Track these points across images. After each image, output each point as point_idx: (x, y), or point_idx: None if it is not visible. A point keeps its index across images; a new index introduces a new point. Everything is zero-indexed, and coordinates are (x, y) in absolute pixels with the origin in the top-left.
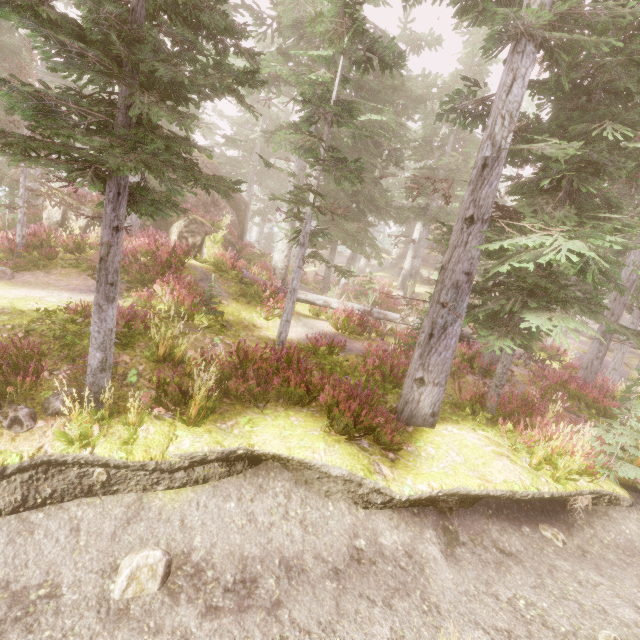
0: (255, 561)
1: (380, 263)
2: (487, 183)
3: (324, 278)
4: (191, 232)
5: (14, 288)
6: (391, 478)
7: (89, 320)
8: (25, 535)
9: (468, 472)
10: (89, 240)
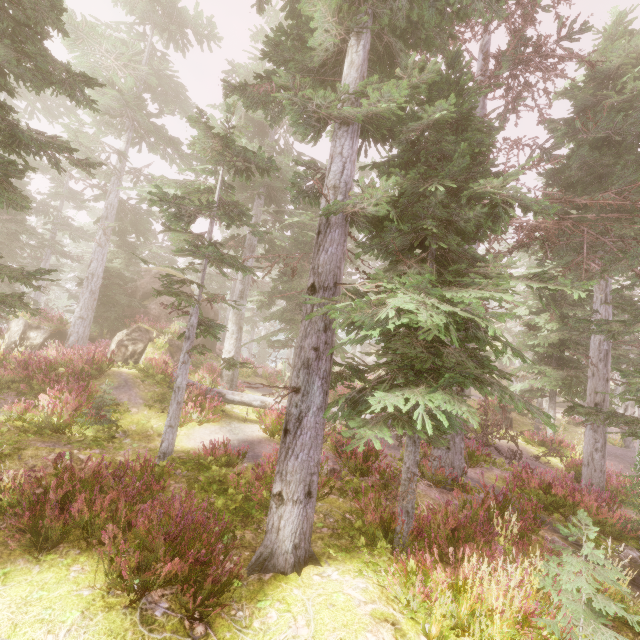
0: None
1: (342, 357)
2: (324, 250)
3: (289, 378)
4: (133, 340)
5: None
6: None
7: None
8: None
9: None
10: (14, 354)
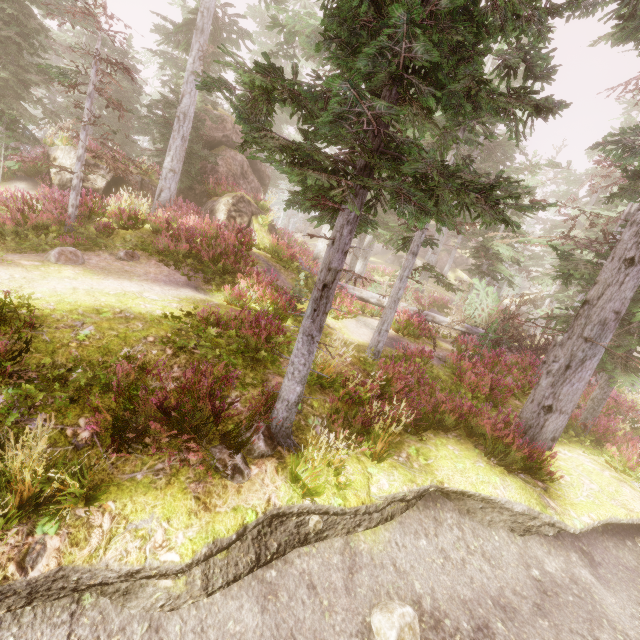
0: (474, 604)
1: None
2: None
3: (349, 267)
4: (239, 211)
5: (101, 278)
6: (560, 511)
7: (229, 332)
8: (272, 599)
9: (610, 501)
10: (139, 214)
